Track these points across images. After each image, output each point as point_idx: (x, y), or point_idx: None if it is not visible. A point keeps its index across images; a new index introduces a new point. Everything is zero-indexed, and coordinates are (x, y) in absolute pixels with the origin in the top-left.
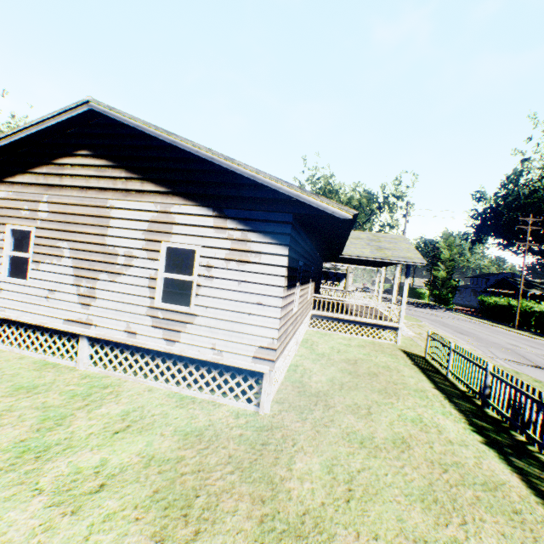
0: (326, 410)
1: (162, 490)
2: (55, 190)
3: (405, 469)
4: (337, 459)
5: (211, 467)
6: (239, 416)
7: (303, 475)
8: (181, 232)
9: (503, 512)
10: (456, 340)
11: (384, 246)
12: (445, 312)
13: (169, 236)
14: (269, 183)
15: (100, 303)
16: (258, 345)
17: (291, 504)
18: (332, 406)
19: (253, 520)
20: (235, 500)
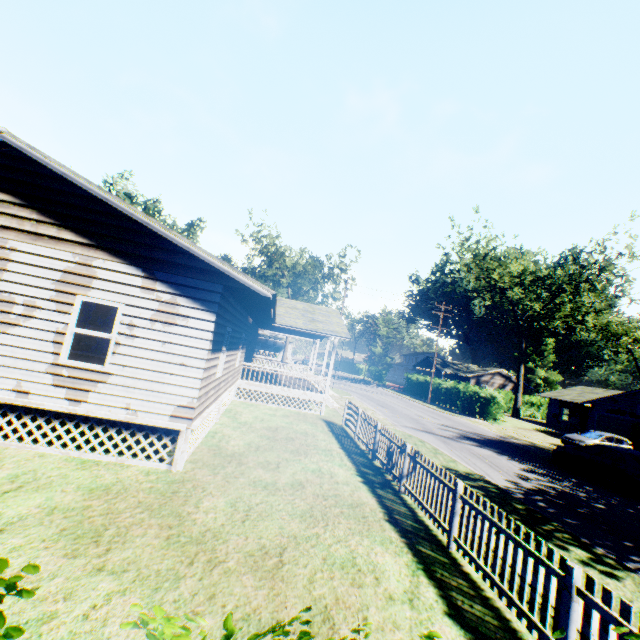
0: (239, 466)
1: (71, 528)
2: None
3: (296, 500)
4: (241, 498)
5: (120, 511)
6: (150, 473)
7: (209, 509)
8: (103, 287)
9: (356, 518)
10: (375, 411)
11: (318, 318)
12: (377, 388)
13: (88, 290)
14: (203, 256)
15: None
16: (178, 404)
17: (195, 527)
18: (246, 463)
19: (161, 538)
20: (145, 528)
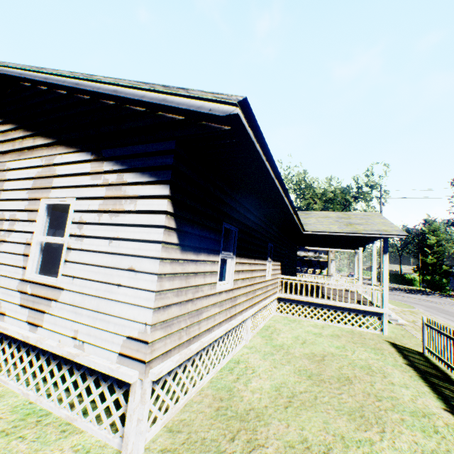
0: (246, 453)
1: None
2: None
3: None
4: None
5: None
6: None
7: None
8: (60, 185)
9: None
10: None
11: (355, 221)
12: (442, 298)
13: (49, 192)
14: (131, 93)
15: None
16: (127, 334)
17: None
18: (260, 445)
19: None
20: None
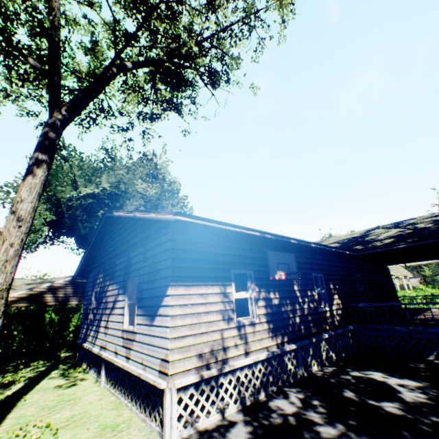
0: None
1: None
2: None
3: None
4: None
5: None
6: None
7: None
8: None
9: None
10: None
11: (394, 271)
12: None
13: None
14: None
15: None
16: None
17: None
18: None
19: None
20: None
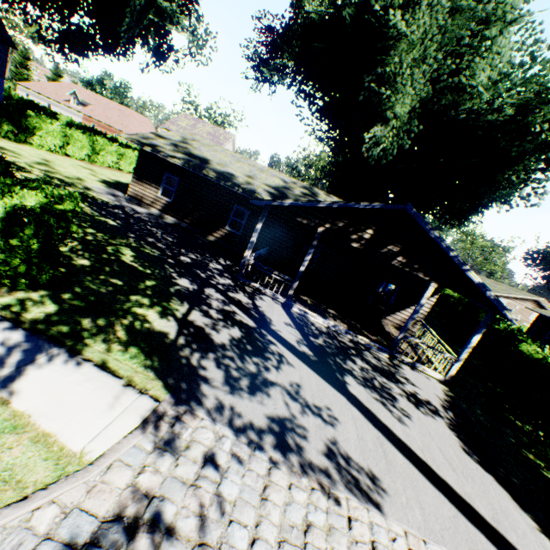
0: None
1: None
2: (521, 305)
3: None
4: None
5: None
6: None
7: None
8: None
9: None
10: None
11: None
12: None
13: None
14: None
15: None
16: None
17: None
18: None
19: None
20: None
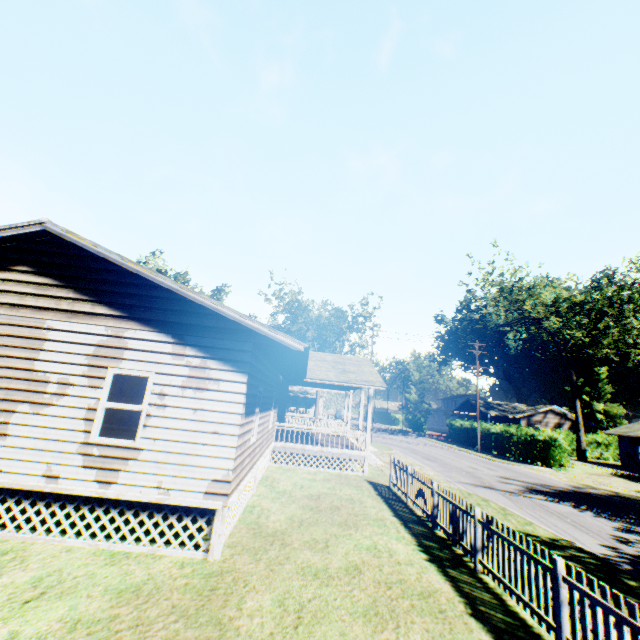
0: (283, 548)
1: None
2: None
3: (354, 592)
4: (289, 592)
5: (152, 620)
6: (184, 565)
7: (253, 612)
8: (134, 358)
9: (431, 613)
10: (422, 466)
11: (349, 368)
12: (418, 438)
13: (119, 362)
14: (231, 316)
15: (13, 441)
16: (212, 478)
17: (239, 639)
18: (290, 544)
19: None
20: None
